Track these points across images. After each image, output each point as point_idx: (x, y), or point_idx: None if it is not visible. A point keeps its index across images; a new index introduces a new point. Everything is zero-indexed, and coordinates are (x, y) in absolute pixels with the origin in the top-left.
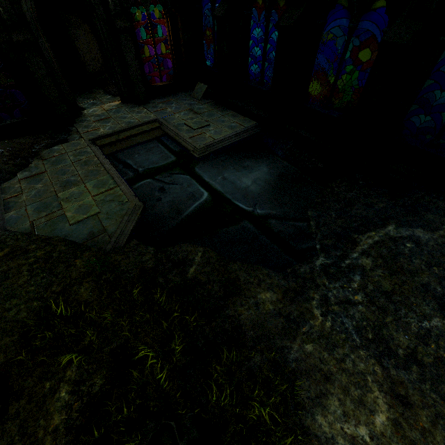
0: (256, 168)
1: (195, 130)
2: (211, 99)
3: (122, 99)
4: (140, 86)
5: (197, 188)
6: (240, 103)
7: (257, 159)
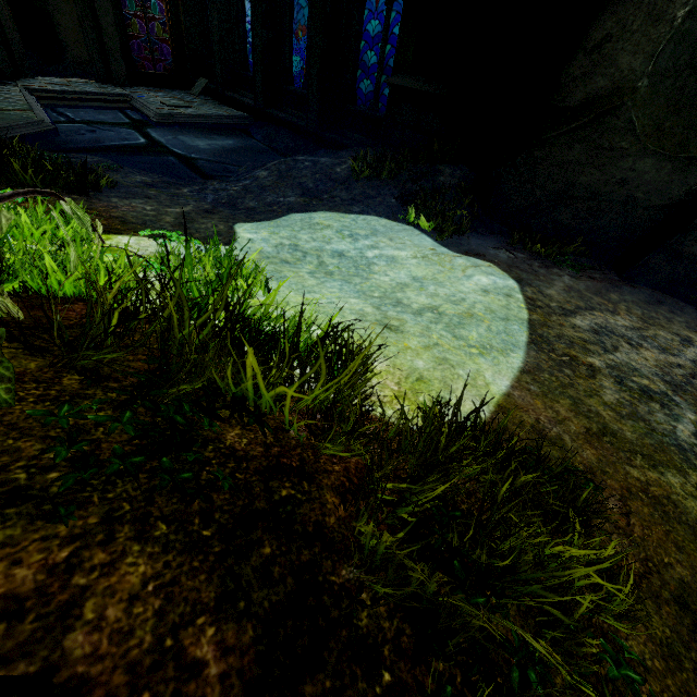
0: (221, 140)
1: (169, 106)
2: (212, 98)
3: (96, 77)
4: (119, 61)
5: (136, 137)
6: (236, 96)
7: (229, 137)
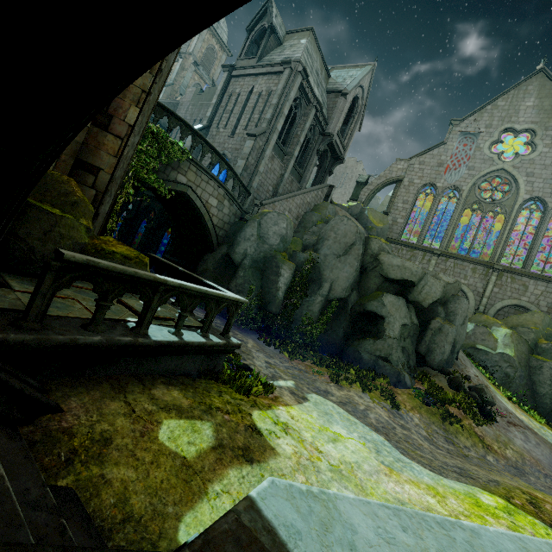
0: None
1: None
2: None
3: None
4: None
5: None
6: None
7: None
